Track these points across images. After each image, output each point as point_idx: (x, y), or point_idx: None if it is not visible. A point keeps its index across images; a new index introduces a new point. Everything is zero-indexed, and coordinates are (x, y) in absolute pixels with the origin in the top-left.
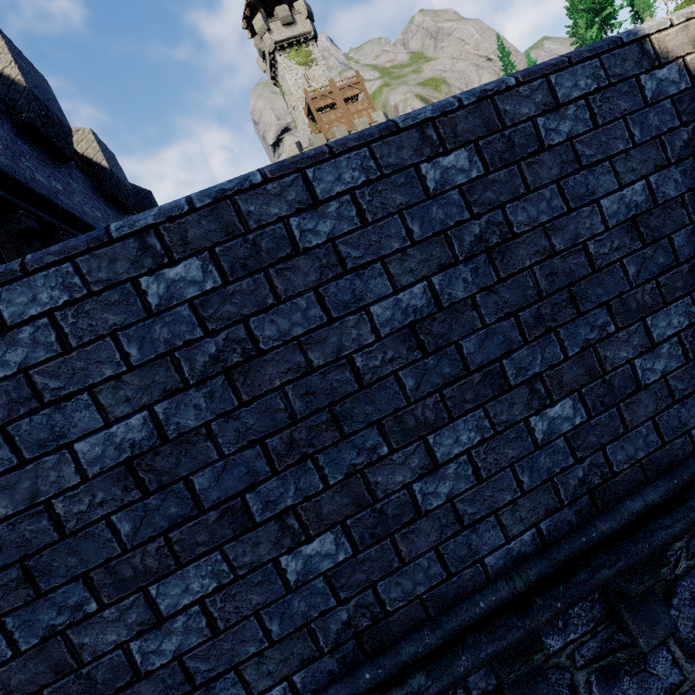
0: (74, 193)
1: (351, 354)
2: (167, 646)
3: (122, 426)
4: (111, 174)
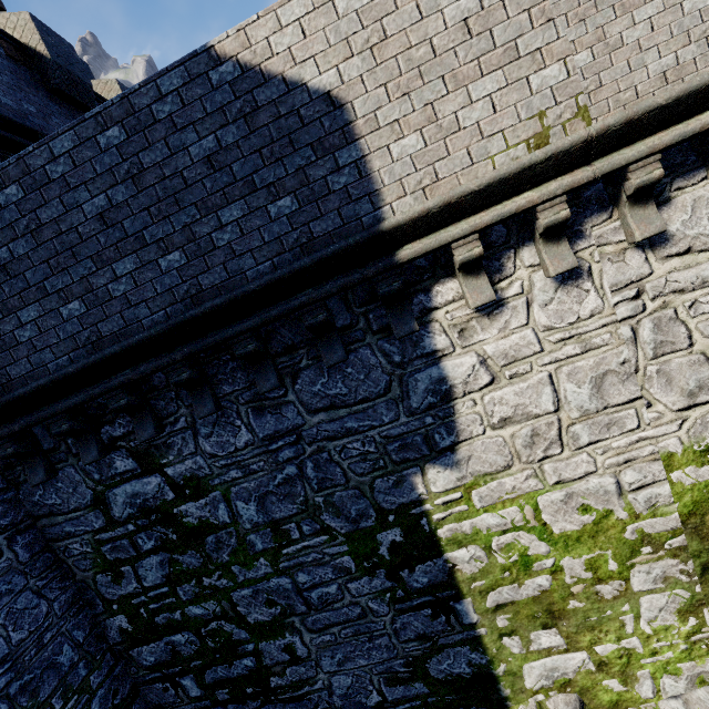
0: None
1: (77, 227)
2: (27, 335)
3: (0, 252)
4: None
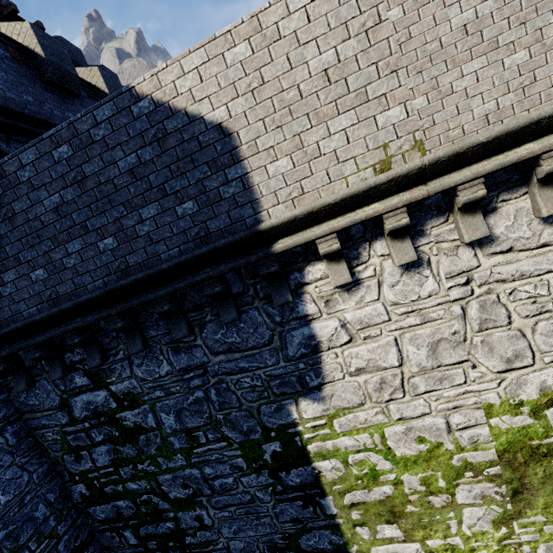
0: None
1: (40, 216)
2: (8, 290)
3: None
4: None
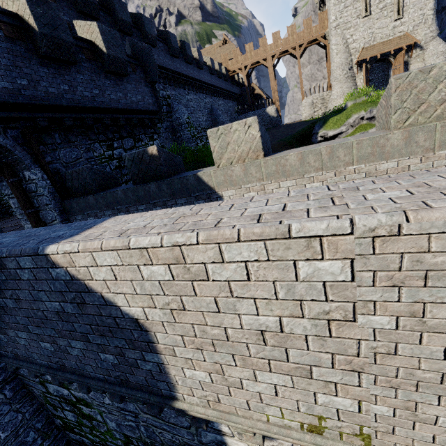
0: (78, 85)
1: None
2: None
3: None
4: (108, 57)
